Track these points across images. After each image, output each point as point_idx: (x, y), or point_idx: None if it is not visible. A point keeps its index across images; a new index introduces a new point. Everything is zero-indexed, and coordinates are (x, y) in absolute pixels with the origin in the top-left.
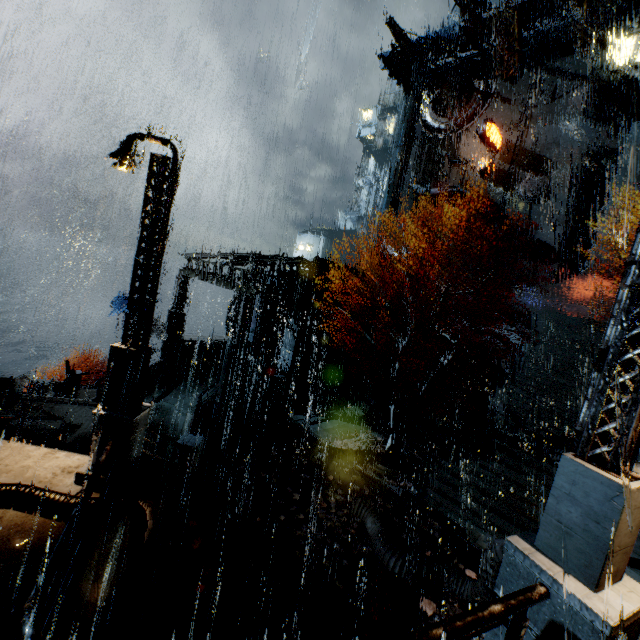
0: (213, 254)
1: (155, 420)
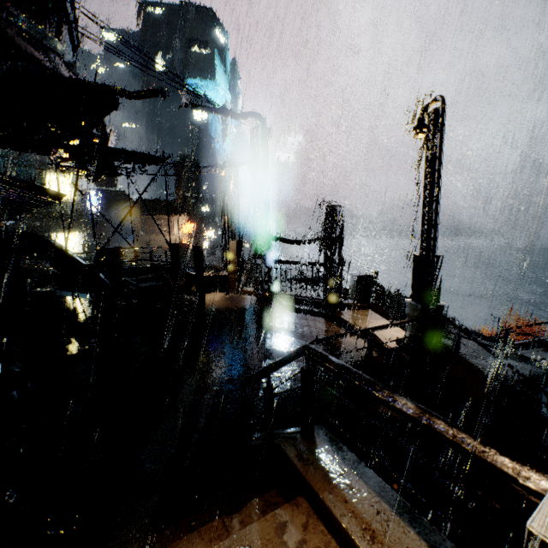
0: None
1: None
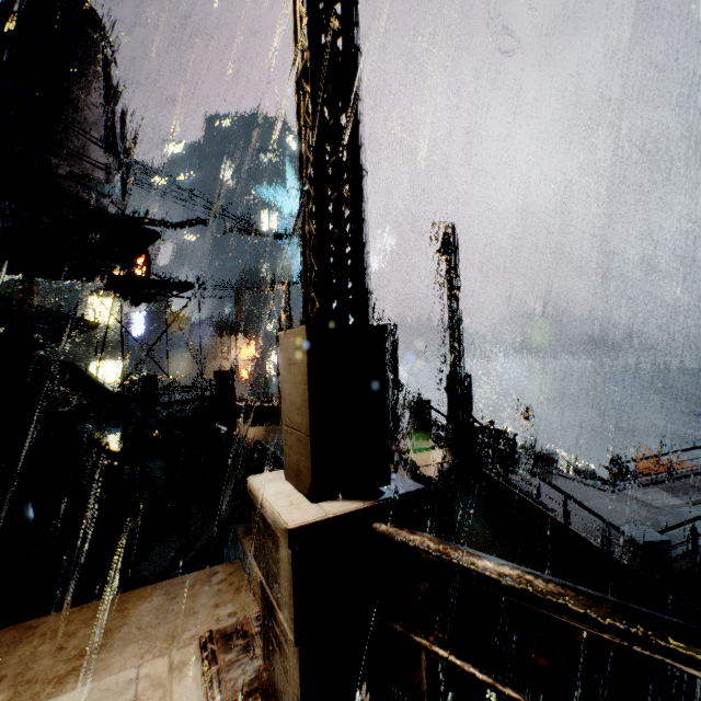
0: None
1: (659, 521)
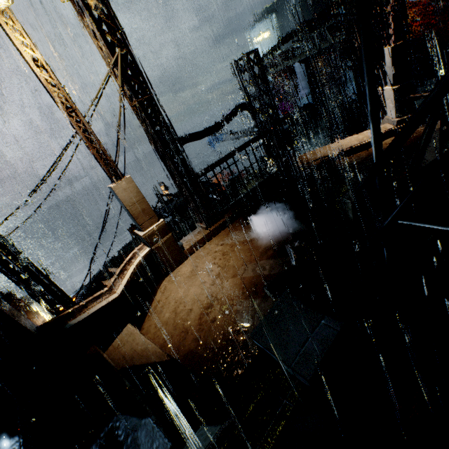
0: (268, 53)
1: None
